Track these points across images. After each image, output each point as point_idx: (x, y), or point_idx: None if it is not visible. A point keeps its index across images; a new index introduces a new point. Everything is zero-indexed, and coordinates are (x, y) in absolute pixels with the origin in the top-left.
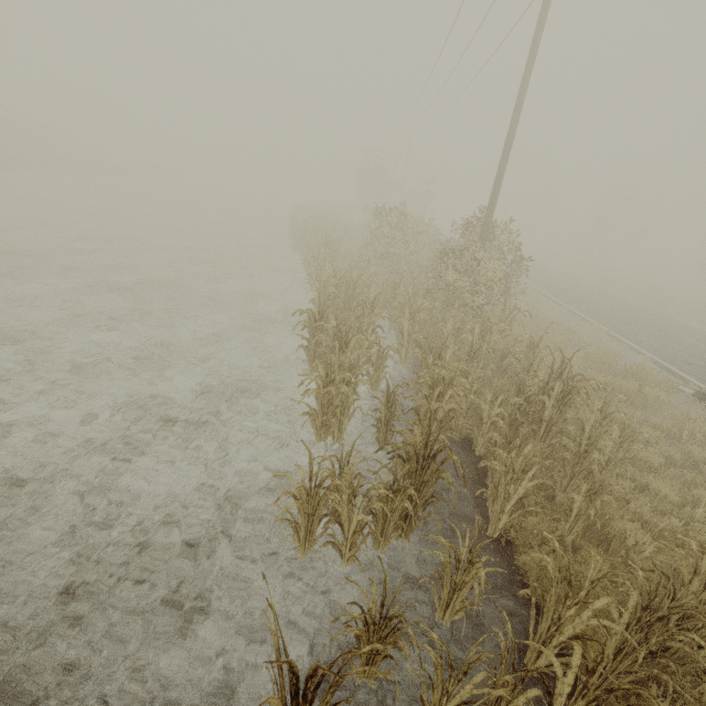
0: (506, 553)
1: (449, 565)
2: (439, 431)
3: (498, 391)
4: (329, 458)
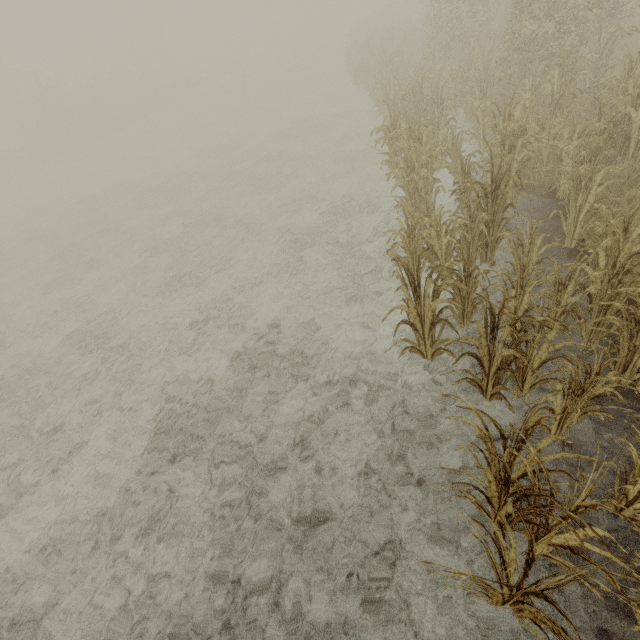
0: (582, 255)
1: (516, 251)
2: (500, 164)
3: (574, 125)
4: (418, 214)
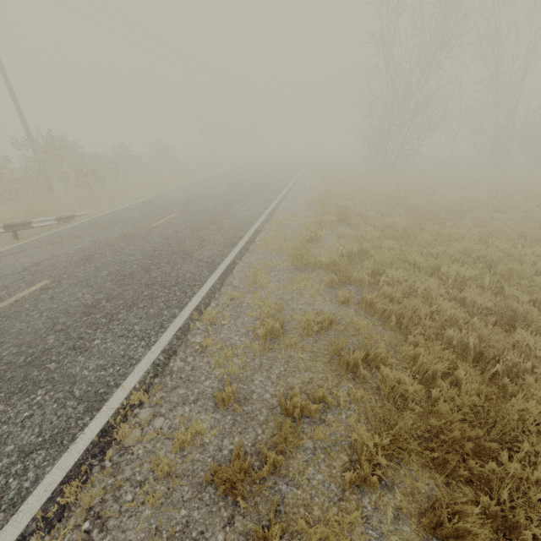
0: None
1: None
2: None
3: None
4: None
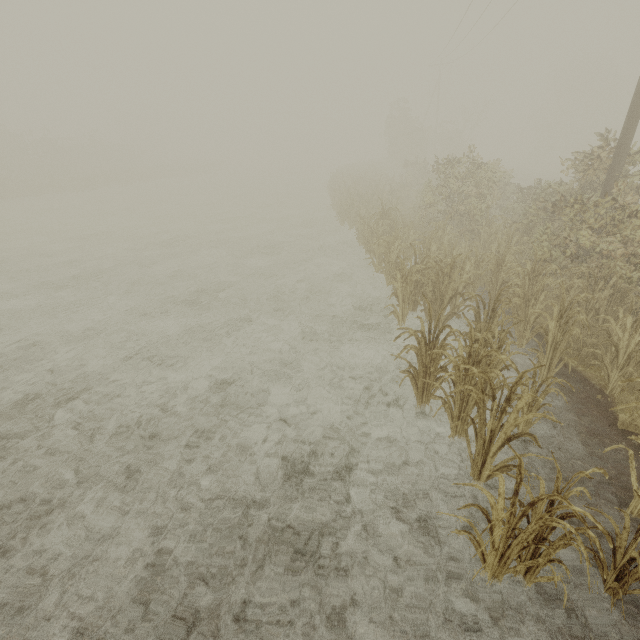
0: None
1: None
2: None
3: None
4: None
